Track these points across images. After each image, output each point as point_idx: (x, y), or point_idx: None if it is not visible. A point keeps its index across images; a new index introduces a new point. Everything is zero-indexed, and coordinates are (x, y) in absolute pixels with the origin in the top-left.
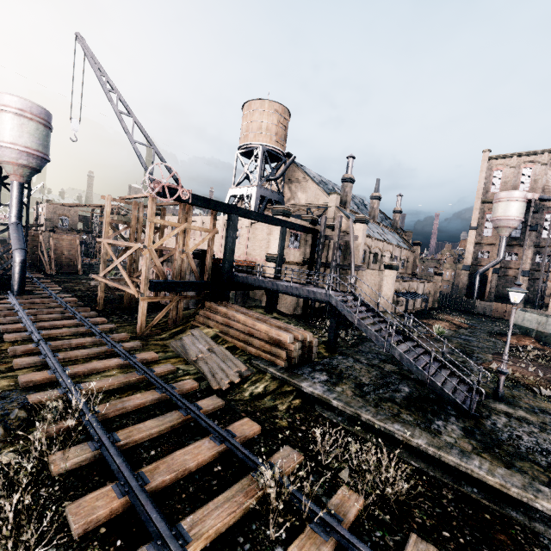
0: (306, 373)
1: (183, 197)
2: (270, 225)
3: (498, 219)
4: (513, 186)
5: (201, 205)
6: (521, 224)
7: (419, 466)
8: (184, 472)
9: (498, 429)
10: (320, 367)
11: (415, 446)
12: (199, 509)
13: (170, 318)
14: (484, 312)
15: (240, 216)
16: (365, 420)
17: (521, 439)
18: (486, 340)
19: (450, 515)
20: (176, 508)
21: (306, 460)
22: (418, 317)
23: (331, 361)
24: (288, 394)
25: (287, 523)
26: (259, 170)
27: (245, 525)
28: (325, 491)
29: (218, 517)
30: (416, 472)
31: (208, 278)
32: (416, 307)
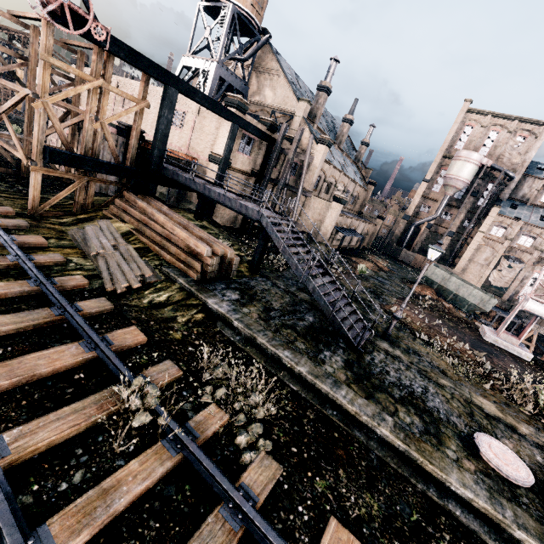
0: (219, 289)
1: (96, 36)
2: (221, 118)
3: (450, 177)
4: (476, 147)
5: (125, 58)
6: (466, 187)
7: (296, 388)
8: (32, 377)
9: (374, 364)
10: (236, 285)
11: (297, 372)
12: (34, 420)
13: (75, 201)
14: (406, 260)
15: (181, 92)
16: (260, 343)
17: (388, 374)
18: (398, 285)
19: (305, 433)
20: (9, 416)
21: (186, 375)
22: (350, 254)
23: (249, 281)
24: (193, 308)
25: (134, 440)
26: (224, 39)
27: (91, 437)
28: (195, 406)
29: (55, 430)
30: (291, 393)
31: (131, 163)
32: (351, 244)
